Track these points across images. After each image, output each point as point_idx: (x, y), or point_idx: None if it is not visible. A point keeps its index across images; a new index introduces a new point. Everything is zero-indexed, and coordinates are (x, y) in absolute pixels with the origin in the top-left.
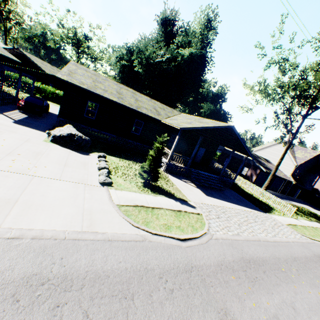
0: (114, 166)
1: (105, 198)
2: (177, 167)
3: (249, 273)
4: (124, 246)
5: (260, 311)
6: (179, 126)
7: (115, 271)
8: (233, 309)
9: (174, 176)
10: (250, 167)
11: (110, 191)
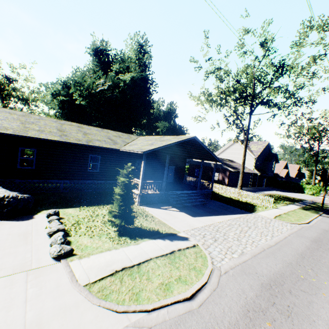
0: (73, 221)
1: (65, 281)
2: (152, 195)
3: (279, 305)
4: None
5: None
6: (142, 150)
7: None
8: None
9: (151, 206)
10: (219, 171)
11: (71, 265)
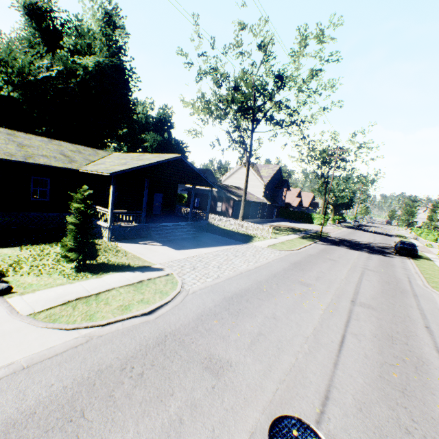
0: (10, 262)
1: (2, 314)
2: (128, 229)
3: (232, 309)
4: (56, 362)
5: (245, 337)
6: (109, 171)
7: (46, 400)
8: (218, 351)
9: (127, 242)
10: (223, 201)
11: (9, 301)
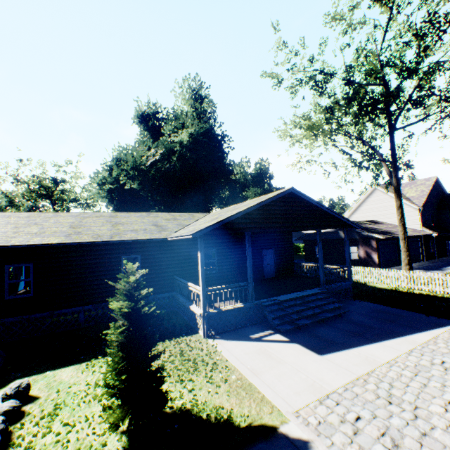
0: (49, 407)
1: None
2: (231, 313)
3: None
4: None
5: None
6: (192, 231)
7: None
8: None
9: (231, 336)
10: (358, 243)
11: None
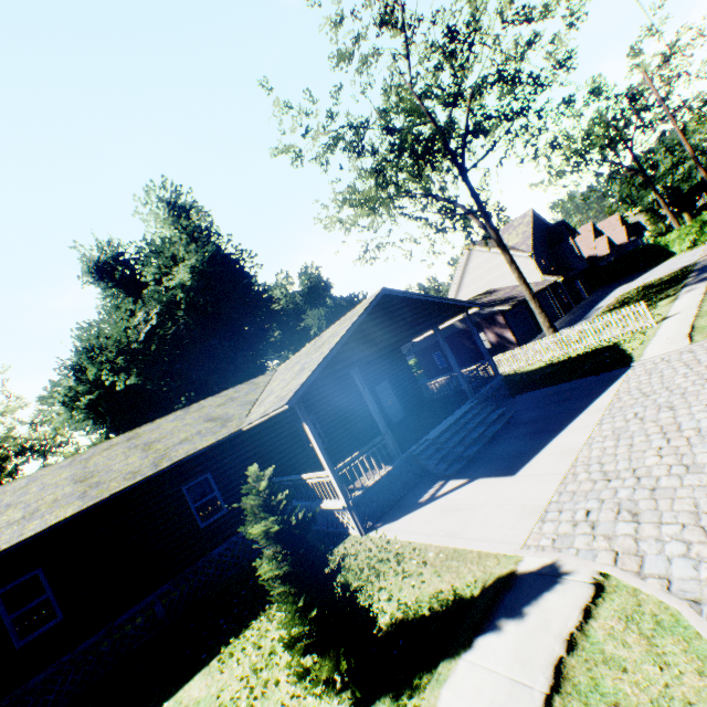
0: None
1: None
2: (381, 485)
3: None
4: None
5: None
6: (283, 400)
7: None
8: None
9: (396, 514)
10: (482, 327)
11: None
